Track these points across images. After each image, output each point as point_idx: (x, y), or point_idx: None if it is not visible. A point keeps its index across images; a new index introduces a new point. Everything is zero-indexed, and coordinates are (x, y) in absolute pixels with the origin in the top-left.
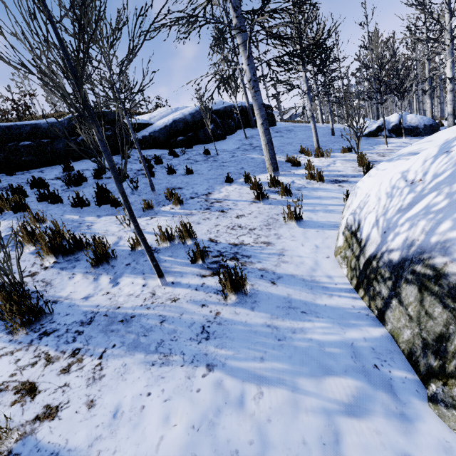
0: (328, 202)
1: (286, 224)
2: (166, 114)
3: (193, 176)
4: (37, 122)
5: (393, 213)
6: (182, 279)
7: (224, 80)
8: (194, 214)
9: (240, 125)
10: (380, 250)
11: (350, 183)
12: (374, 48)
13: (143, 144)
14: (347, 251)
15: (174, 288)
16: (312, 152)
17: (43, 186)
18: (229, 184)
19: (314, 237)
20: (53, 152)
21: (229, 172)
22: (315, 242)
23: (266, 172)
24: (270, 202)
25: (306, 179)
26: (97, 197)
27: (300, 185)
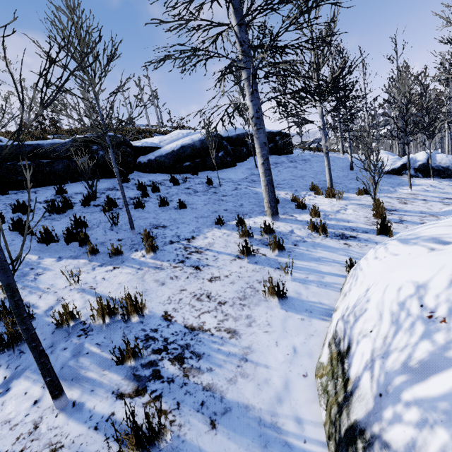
0: (327, 269)
1: (265, 300)
2: (176, 138)
3: (185, 211)
4: (40, 142)
5: (396, 365)
6: (88, 398)
7: (228, 113)
8: (163, 269)
9: (254, 151)
10: (371, 427)
11: (359, 241)
12: (400, 86)
13: (148, 167)
14: (329, 381)
15: (70, 417)
16: (324, 190)
17: (25, 211)
18: (219, 226)
19: (295, 330)
20: (51, 173)
21: (225, 208)
22: (295, 341)
23: (266, 214)
24: (257, 260)
25: (307, 228)
26: (67, 233)
27: (298, 237)
